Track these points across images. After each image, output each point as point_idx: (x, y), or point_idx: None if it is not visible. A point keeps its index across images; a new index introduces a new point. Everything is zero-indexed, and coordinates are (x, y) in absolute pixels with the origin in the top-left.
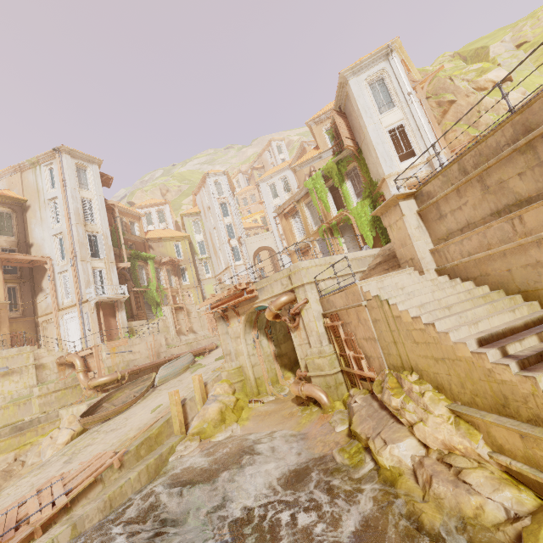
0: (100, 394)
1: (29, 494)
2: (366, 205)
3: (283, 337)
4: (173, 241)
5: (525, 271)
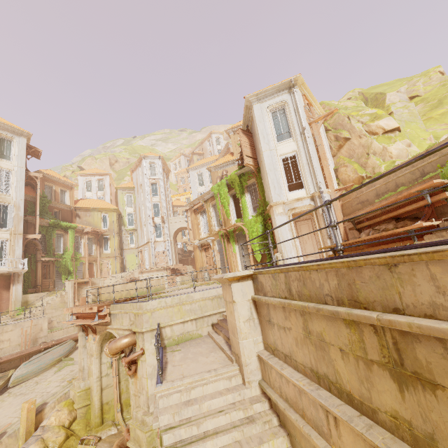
0: None
1: None
2: (258, 222)
3: None
4: (101, 212)
5: None
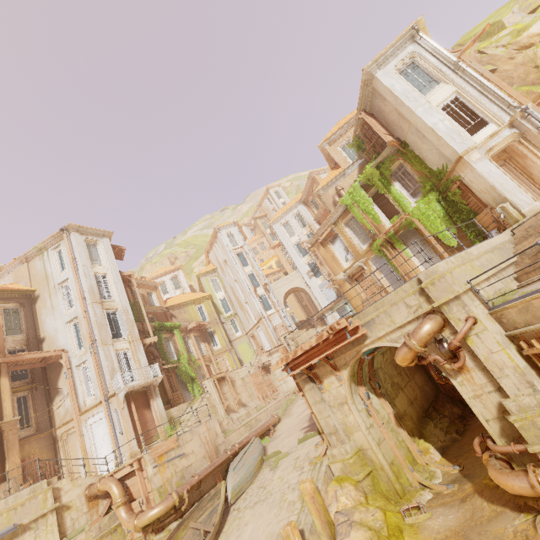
0: (153, 536)
1: None
2: (433, 200)
3: (392, 388)
4: (195, 304)
5: None
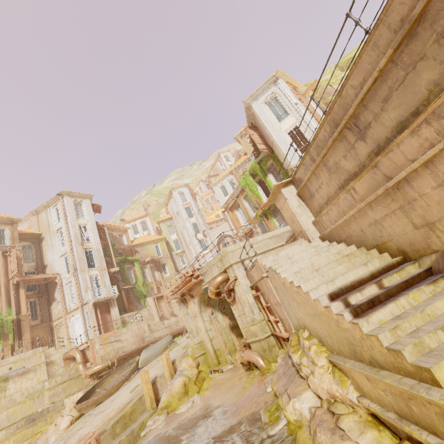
0: (96, 380)
1: None
2: None
3: None
4: (153, 243)
5: (371, 229)
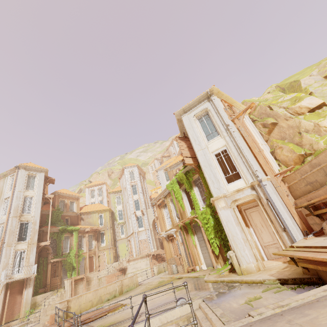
0: None
1: None
2: (208, 213)
3: None
4: (98, 213)
5: None
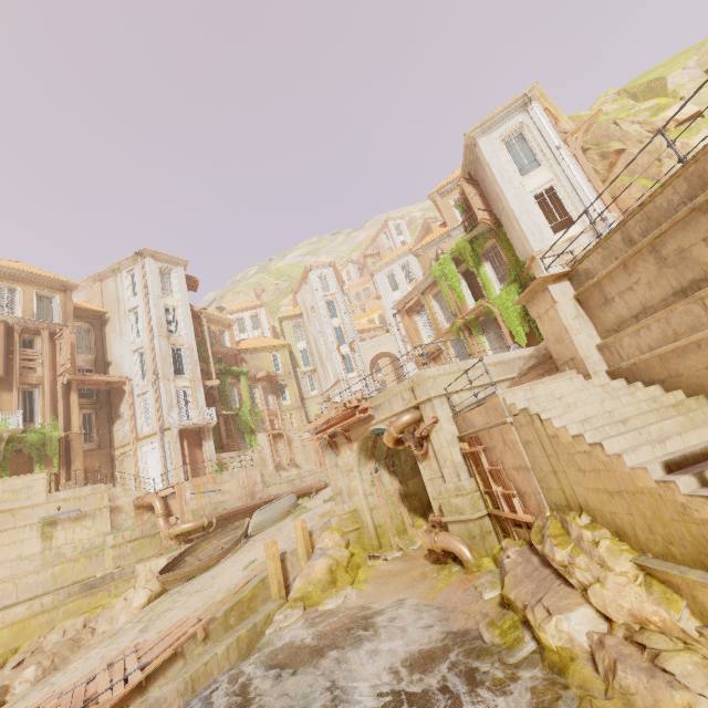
0: (183, 545)
1: (99, 667)
2: (513, 292)
3: (411, 470)
4: (270, 351)
5: None
